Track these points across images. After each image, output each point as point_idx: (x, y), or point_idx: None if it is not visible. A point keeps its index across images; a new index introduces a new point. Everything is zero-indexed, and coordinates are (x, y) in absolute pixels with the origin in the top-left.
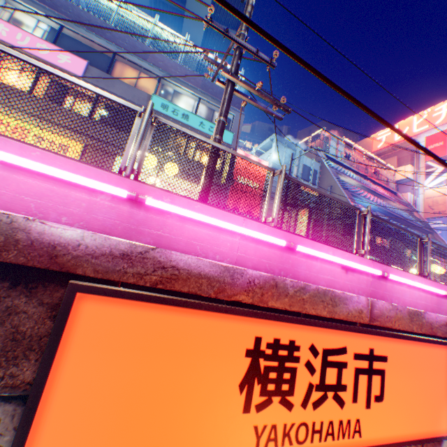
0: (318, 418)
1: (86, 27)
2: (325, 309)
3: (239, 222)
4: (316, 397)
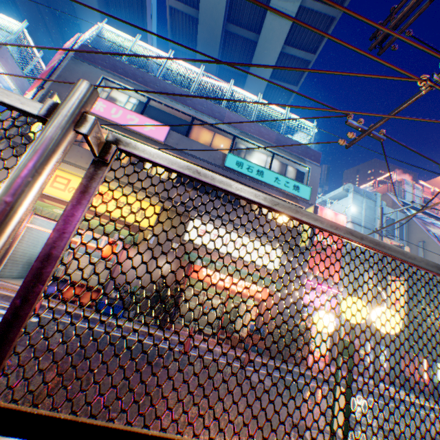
0: None
1: (170, 97)
2: None
3: None
4: None
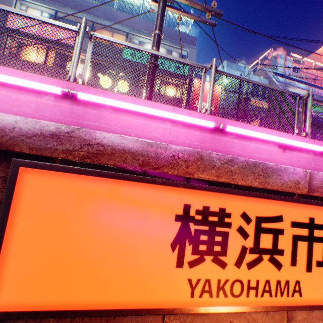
0: (254, 277)
1: (72, 7)
2: (256, 180)
3: (169, 111)
4: (250, 258)
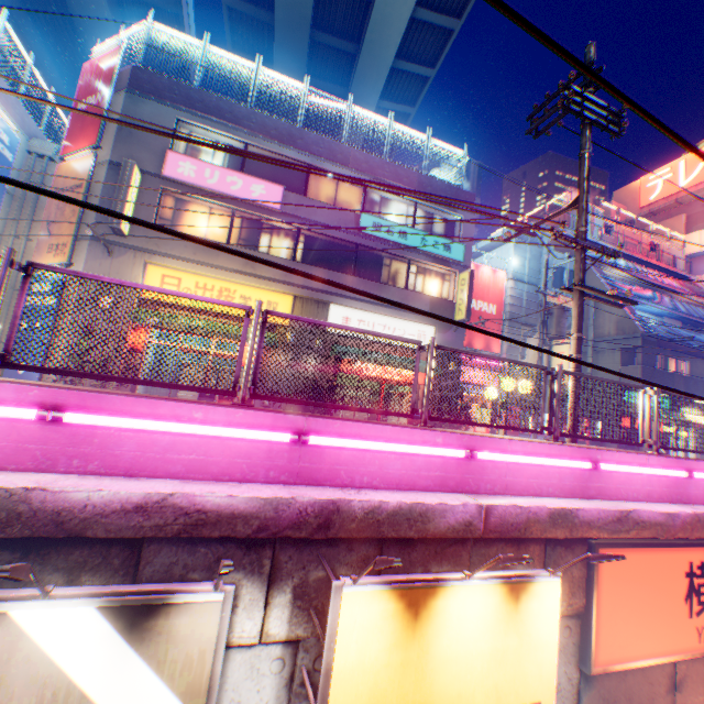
0: None
1: (274, 139)
2: None
3: (643, 460)
4: None
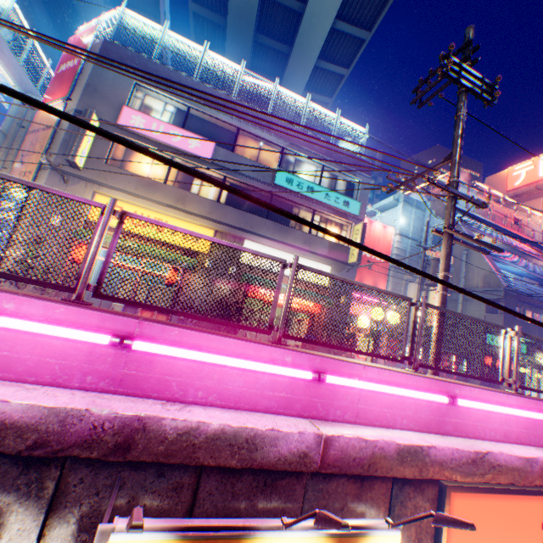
0: None
1: (212, 105)
2: None
3: (502, 398)
4: None
